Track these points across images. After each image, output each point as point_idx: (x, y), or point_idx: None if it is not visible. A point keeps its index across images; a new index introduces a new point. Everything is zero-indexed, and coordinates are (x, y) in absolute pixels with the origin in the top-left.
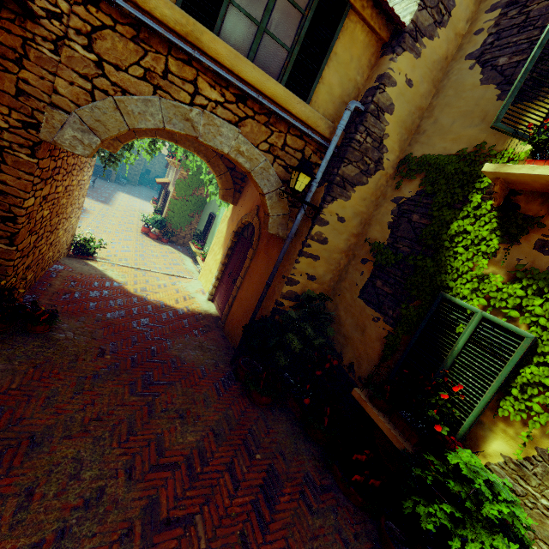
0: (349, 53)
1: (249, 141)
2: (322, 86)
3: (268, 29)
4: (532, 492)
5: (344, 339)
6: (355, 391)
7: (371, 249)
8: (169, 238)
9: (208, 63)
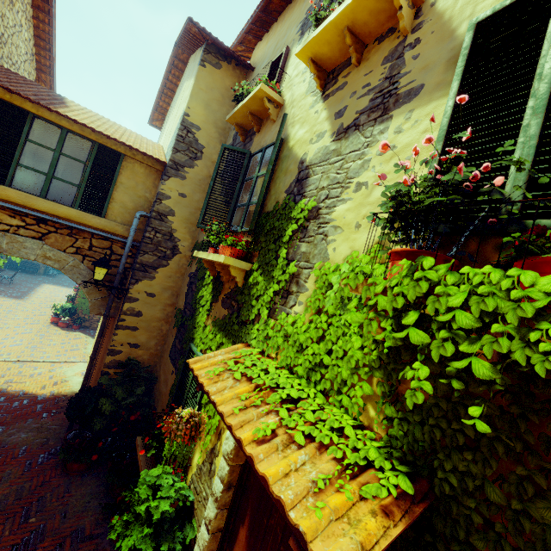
0: (134, 181)
1: (55, 248)
2: (116, 204)
3: (55, 176)
4: (202, 489)
5: (159, 395)
6: (137, 439)
7: (175, 315)
8: (80, 323)
9: (2, 204)
